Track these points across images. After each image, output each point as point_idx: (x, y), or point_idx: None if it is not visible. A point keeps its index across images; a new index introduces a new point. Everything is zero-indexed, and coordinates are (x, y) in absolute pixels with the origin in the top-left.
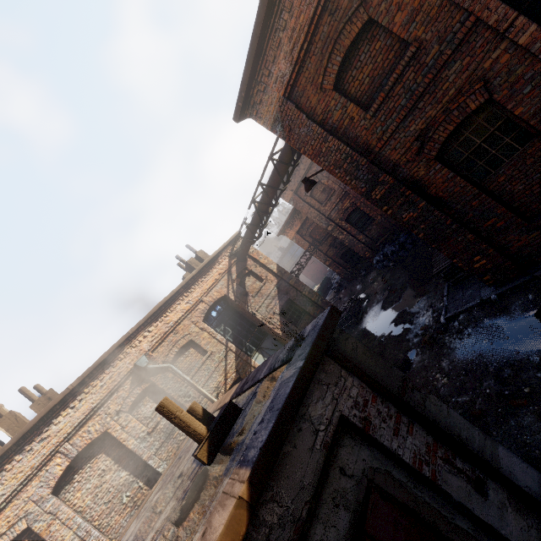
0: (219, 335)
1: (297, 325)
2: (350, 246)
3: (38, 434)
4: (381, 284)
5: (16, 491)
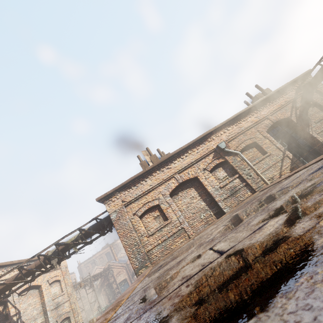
0: (278, 144)
1: None
2: None
3: (166, 165)
4: None
5: (156, 186)
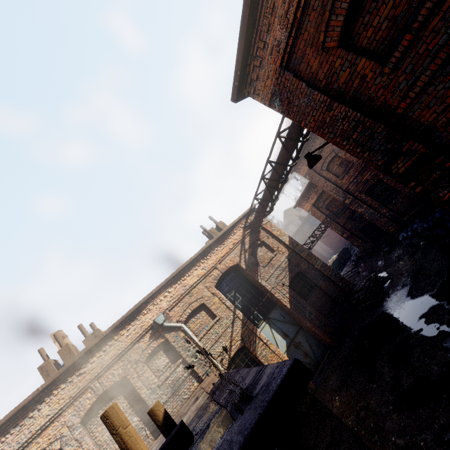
0: (228, 301)
1: (307, 298)
2: (370, 220)
3: (78, 369)
4: (408, 264)
5: (57, 414)
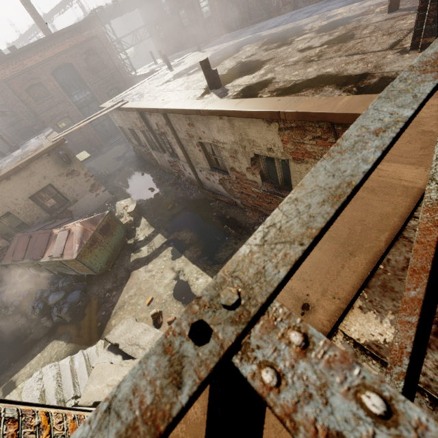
0: None
1: None
2: None
3: None
4: None
5: None
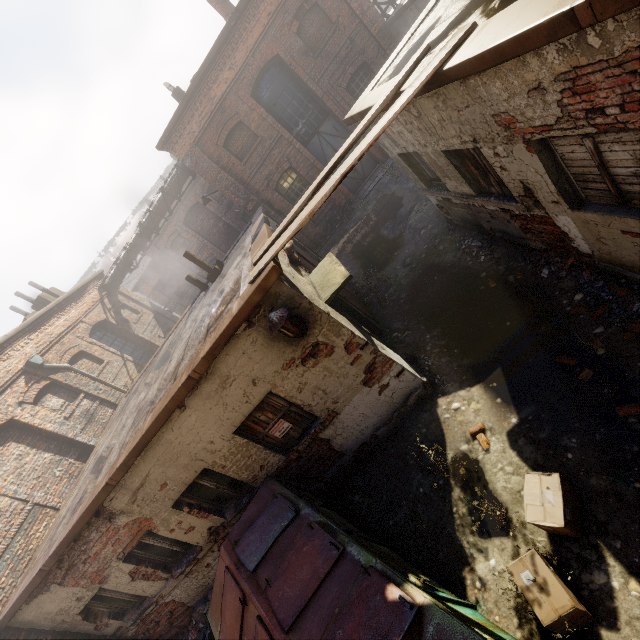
0: (112, 348)
1: None
2: None
3: None
4: None
5: None
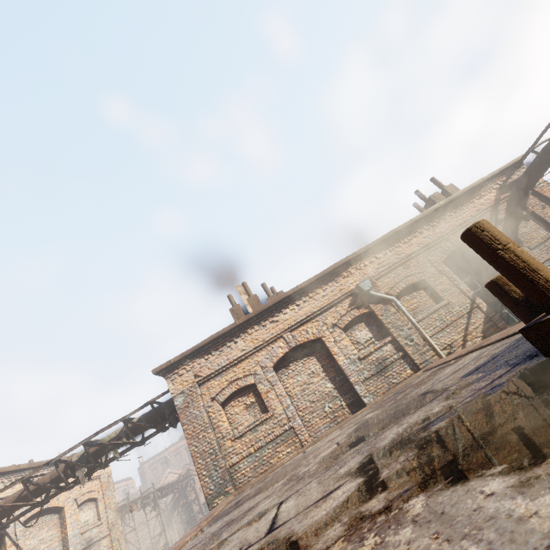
0: (463, 284)
1: None
2: None
3: (271, 316)
4: None
5: (251, 352)
